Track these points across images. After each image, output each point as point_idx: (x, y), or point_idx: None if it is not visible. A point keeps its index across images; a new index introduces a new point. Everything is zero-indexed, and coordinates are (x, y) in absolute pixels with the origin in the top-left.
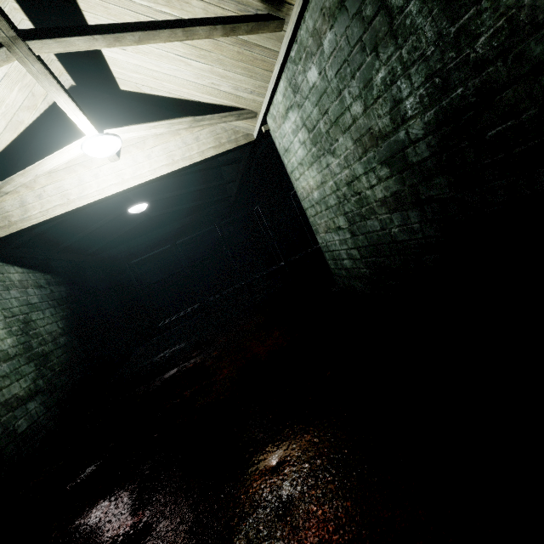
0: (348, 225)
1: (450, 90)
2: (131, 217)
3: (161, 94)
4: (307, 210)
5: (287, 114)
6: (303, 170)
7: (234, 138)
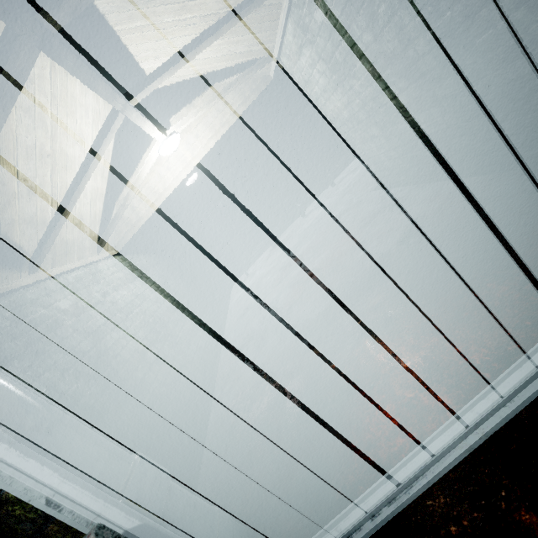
0: (381, 133)
1: (441, 14)
2: (184, 188)
3: (189, 78)
4: (339, 129)
5: (301, 51)
6: (328, 96)
7: (254, 87)
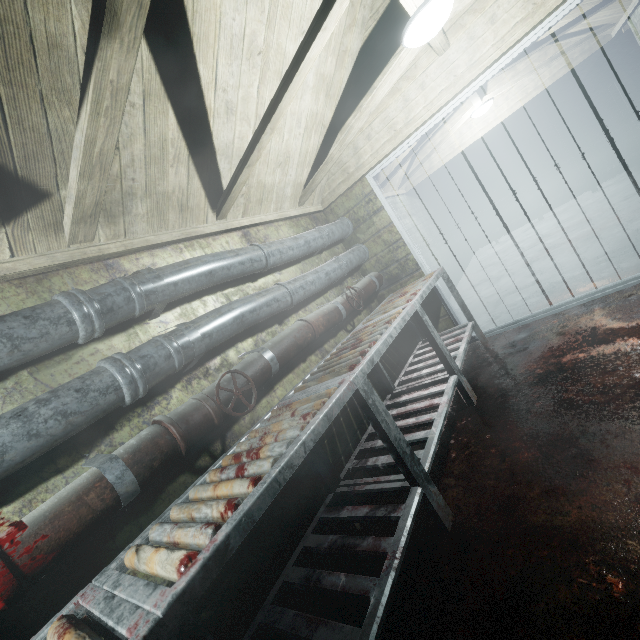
0: None
1: None
2: None
3: None
4: None
5: None
6: None
7: (587, 48)
